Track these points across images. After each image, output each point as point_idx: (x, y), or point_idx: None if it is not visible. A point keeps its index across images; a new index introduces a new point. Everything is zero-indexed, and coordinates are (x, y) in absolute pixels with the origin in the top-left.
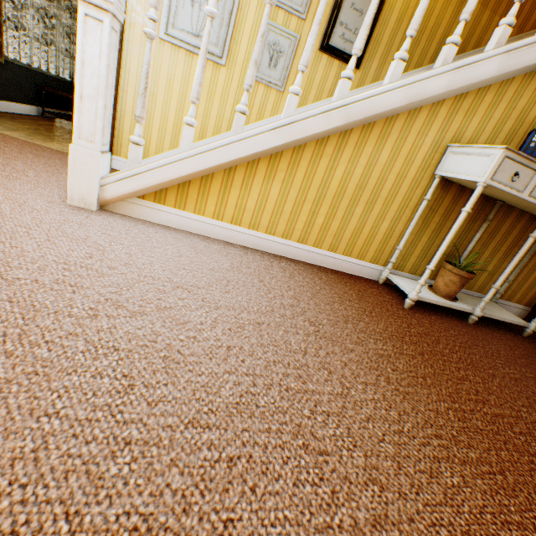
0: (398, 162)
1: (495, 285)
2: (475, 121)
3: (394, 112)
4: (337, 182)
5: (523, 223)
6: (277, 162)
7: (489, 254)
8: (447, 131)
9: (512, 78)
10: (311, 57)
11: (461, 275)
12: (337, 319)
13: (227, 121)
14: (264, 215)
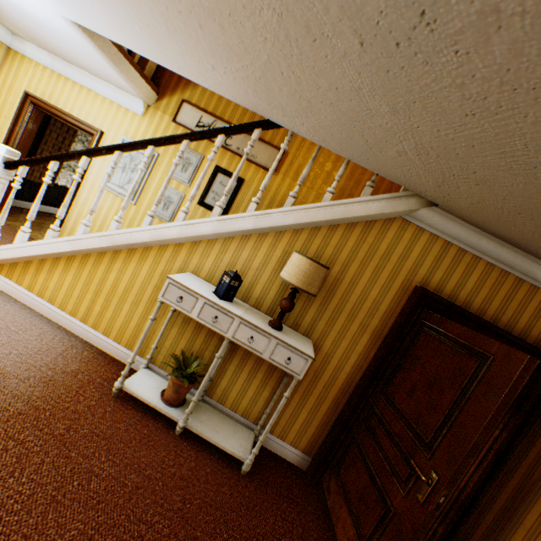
0: (155, 277)
1: (194, 396)
2: (211, 260)
3: (149, 244)
4: (112, 283)
5: None
6: (73, 261)
7: (247, 376)
8: (190, 263)
9: (234, 237)
10: (193, 207)
11: (173, 379)
12: None
13: None
14: (60, 295)
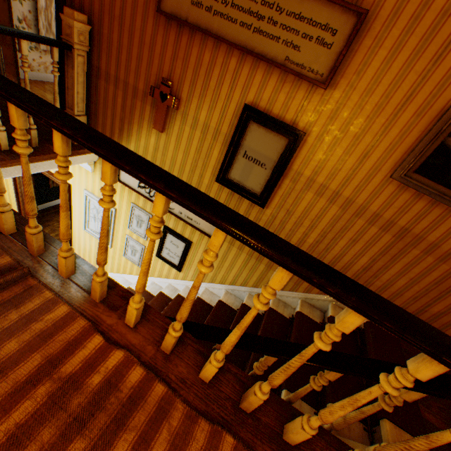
0: None
1: None
2: None
3: None
4: None
5: None
6: None
7: None
8: None
9: None
10: (154, 256)
11: None
12: None
13: (116, 269)
14: None
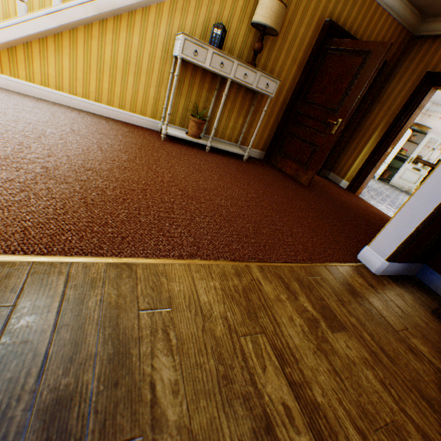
0: (147, 45)
1: (214, 126)
2: (190, 19)
3: (132, 8)
4: (110, 58)
5: (243, 93)
6: (61, 41)
7: (228, 114)
8: (173, 25)
9: None
10: None
11: (195, 121)
12: (95, 132)
13: None
14: (64, 81)
